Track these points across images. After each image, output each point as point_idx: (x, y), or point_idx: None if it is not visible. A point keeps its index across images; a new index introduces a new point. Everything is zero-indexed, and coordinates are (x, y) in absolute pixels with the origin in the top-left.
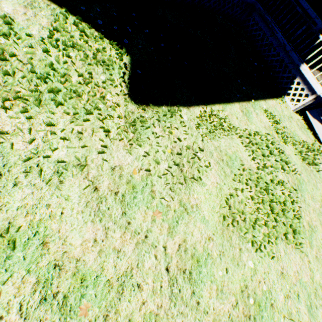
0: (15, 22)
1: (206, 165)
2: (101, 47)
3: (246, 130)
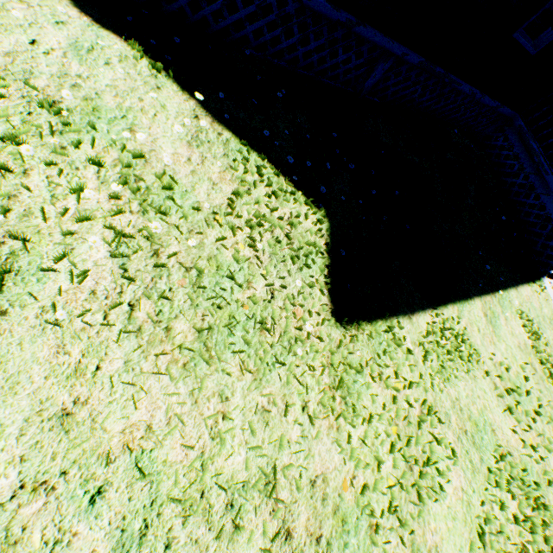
0: (177, 184)
1: (448, 456)
2: (292, 212)
3: (493, 355)
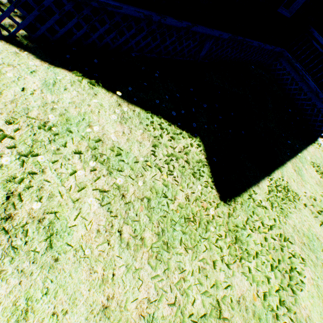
0: (122, 150)
1: (301, 262)
2: (183, 145)
3: (305, 193)
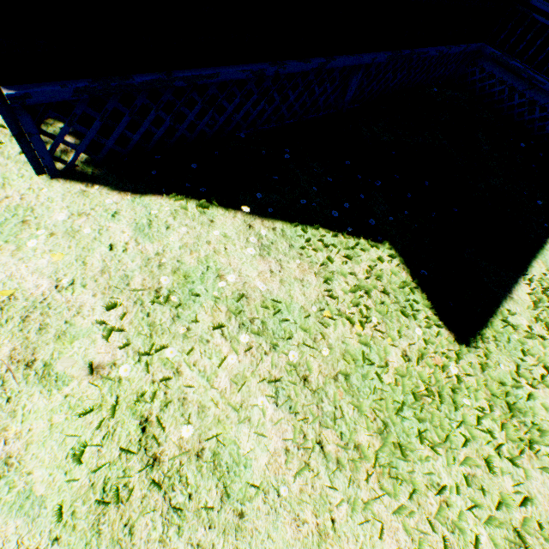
0: (280, 303)
1: None
2: (367, 263)
3: None
